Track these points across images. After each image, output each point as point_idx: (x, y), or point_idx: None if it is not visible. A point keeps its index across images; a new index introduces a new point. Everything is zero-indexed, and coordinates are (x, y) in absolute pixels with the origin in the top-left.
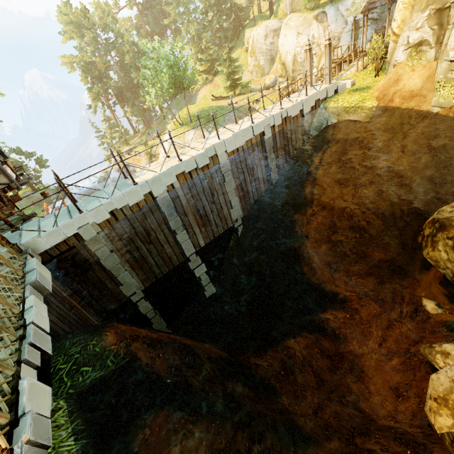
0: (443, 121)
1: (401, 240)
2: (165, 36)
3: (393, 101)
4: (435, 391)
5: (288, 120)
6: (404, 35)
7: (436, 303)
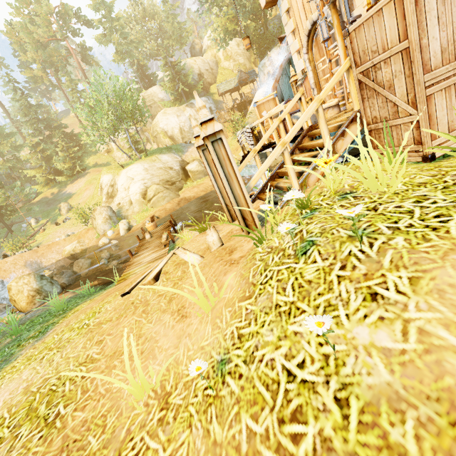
0: None
1: None
2: None
3: None
4: None
5: None
6: None
7: None
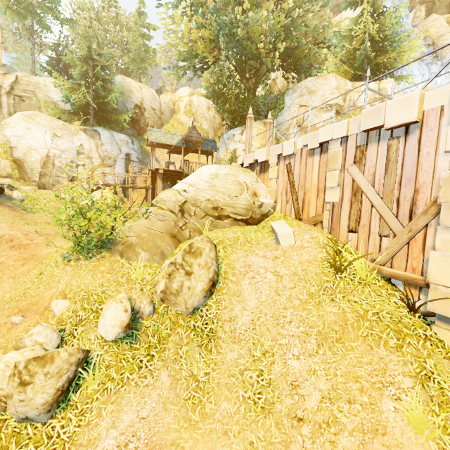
0: None
1: None
2: None
3: None
4: None
5: None
6: None
7: None
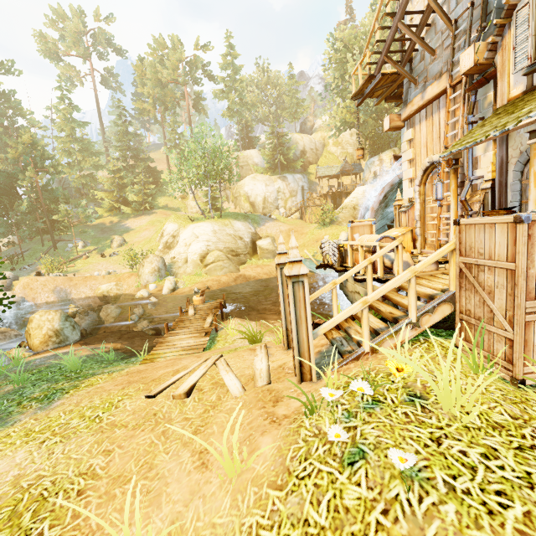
0: None
1: None
2: None
3: None
4: None
5: None
6: None
7: None
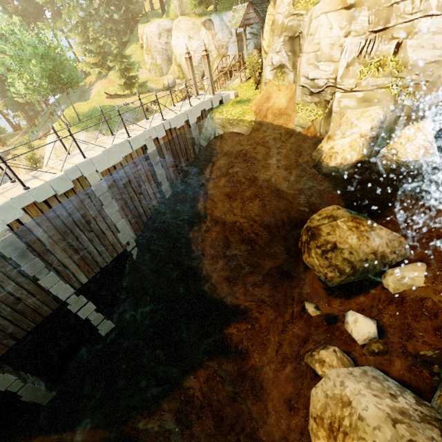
0: (304, 140)
1: (285, 247)
2: (44, 17)
3: (267, 117)
4: (314, 409)
5: (174, 132)
6: (269, 55)
7: (315, 306)
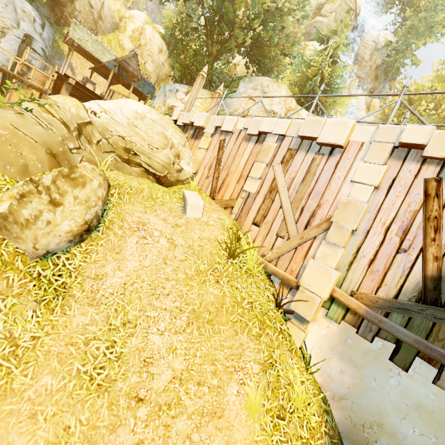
0: None
1: None
2: None
3: None
4: None
5: None
6: None
7: None
